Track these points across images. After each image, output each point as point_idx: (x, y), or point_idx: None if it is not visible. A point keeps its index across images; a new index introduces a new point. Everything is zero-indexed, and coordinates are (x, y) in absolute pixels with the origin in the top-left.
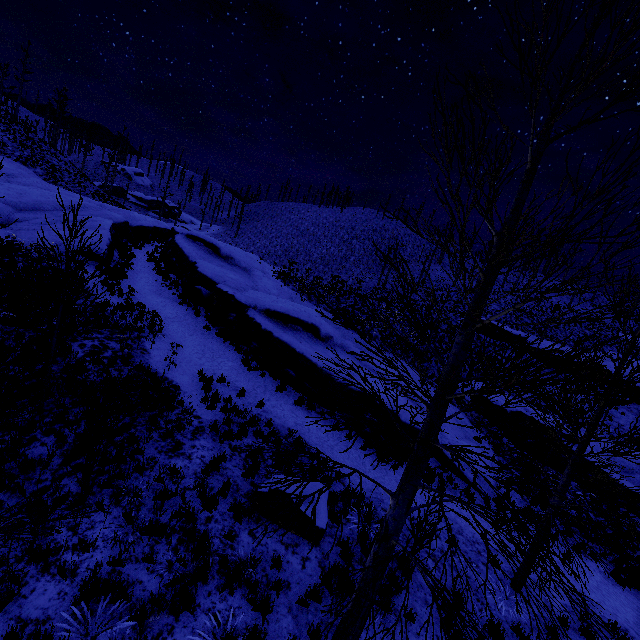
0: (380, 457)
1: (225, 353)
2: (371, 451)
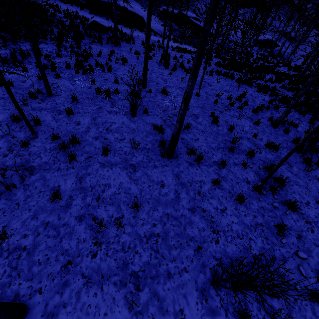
0: (125, 26)
1: None
2: (122, 25)
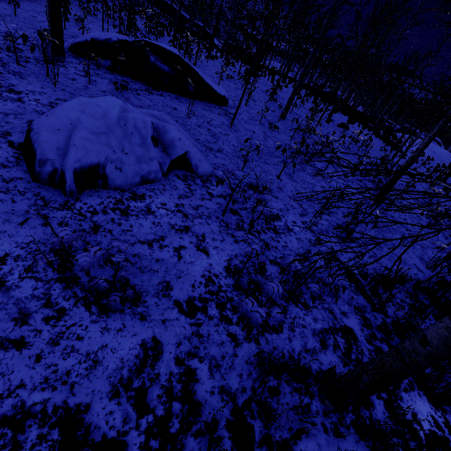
0: None
1: (154, 8)
2: None
